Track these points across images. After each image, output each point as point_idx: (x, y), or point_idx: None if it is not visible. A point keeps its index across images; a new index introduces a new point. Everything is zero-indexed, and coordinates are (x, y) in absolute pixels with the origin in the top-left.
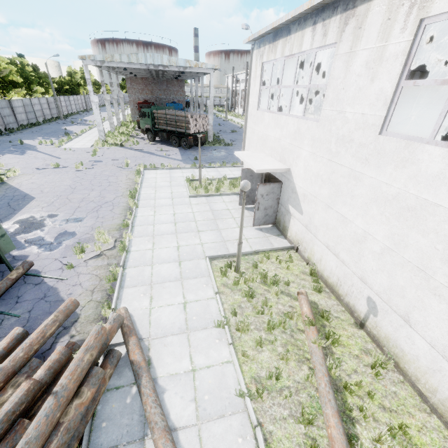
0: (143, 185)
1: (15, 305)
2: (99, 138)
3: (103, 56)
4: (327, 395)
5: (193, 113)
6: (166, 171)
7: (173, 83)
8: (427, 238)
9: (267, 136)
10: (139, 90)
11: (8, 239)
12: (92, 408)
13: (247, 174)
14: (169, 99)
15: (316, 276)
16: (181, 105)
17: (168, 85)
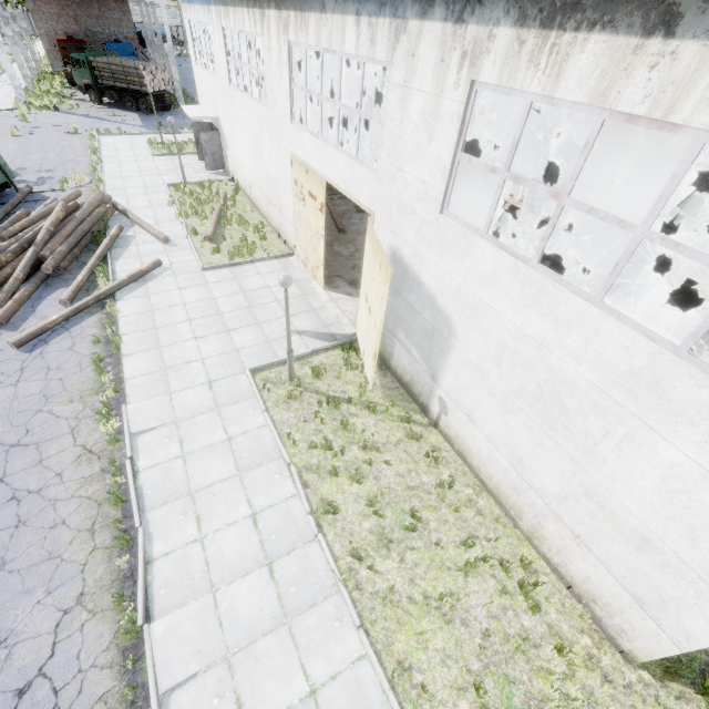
0: (102, 148)
1: (37, 204)
2: (18, 99)
3: None
4: (216, 212)
5: (147, 64)
6: (125, 137)
7: (110, 5)
8: (246, 136)
9: (206, 91)
10: (53, 16)
11: (9, 168)
12: (106, 218)
13: (198, 128)
14: (108, 35)
15: (237, 187)
16: (131, 46)
17: (101, 9)
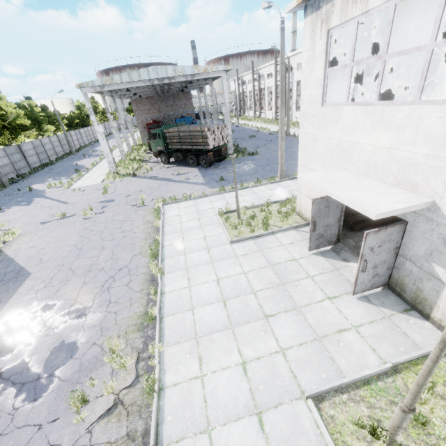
0: (165, 230)
1: None
2: (110, 171)
3: (102, 79)
4: None
5: (209, 125)
6: (190, 203)
7: (180, 97)
8: None
9: (353, 144)
10: (146, 111)
11: None
12: None
13: (320, 206)
14: (177, 114)
15: None
16: (191, 118)
17: (174, 100)
